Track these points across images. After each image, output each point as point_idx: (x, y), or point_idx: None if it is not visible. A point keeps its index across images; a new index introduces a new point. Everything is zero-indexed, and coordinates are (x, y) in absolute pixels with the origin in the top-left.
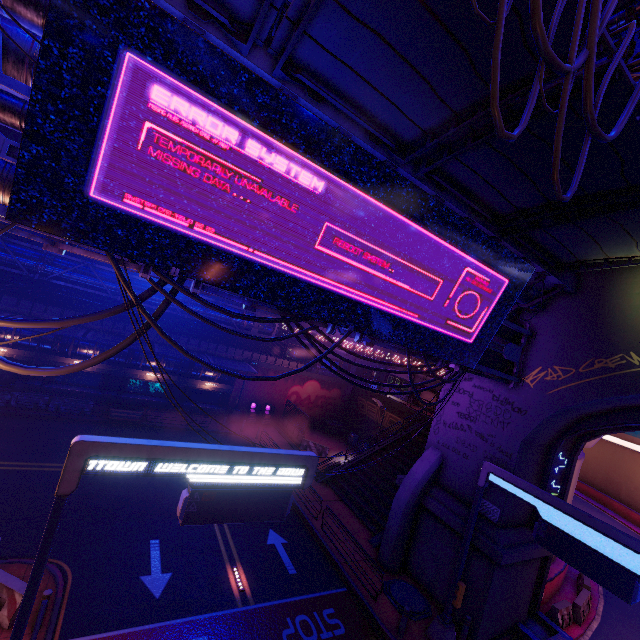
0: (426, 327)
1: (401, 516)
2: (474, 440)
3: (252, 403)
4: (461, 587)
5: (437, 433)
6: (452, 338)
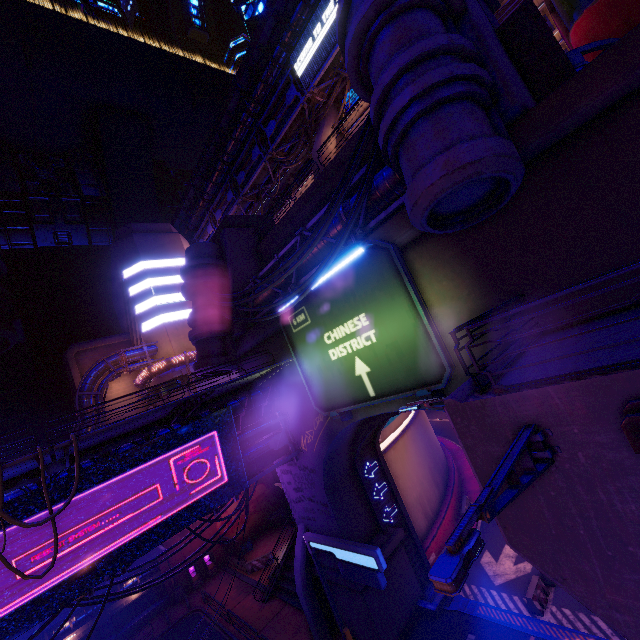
0: (176, 512)
1: (305, 600)
2: (310, 505)
3: (189, 568)
4: (345, 633)
5: (295, 511)
6: (208, 494)
